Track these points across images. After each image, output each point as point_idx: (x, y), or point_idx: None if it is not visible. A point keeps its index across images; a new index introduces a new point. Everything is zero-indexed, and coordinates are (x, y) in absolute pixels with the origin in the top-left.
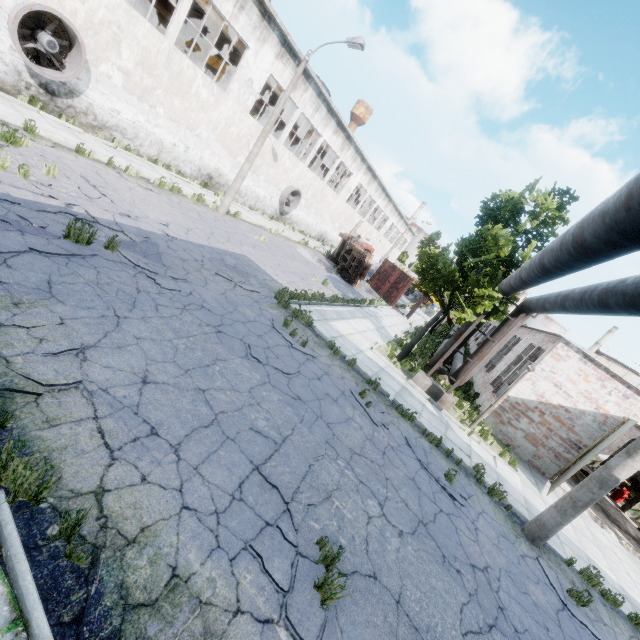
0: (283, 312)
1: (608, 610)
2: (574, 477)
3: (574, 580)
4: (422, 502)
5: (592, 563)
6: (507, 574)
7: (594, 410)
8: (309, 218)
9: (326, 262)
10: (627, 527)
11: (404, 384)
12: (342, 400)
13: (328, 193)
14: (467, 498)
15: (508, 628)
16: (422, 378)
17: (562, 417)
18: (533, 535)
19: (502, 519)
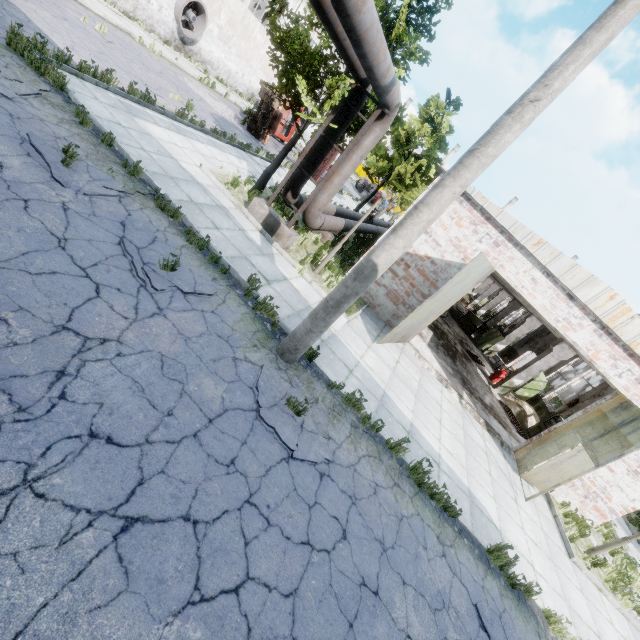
0: (7, 54)
1: (356, 431)
2: (451, 353)
3: (324, 400)
4: (39, 255)
5: (386, 400)
6: (159, 358)
7: (461, 261)
8: (230, 61)
9: (236, 113)
10: (485, 397)
11: (228, 207)
12: (2, 139)
13: (254, 26)
14: (187, 292)
15: (38, 391)
16: (258, 206)
17: (427, 270)
18: (283, 348)
19: (248, 329)
